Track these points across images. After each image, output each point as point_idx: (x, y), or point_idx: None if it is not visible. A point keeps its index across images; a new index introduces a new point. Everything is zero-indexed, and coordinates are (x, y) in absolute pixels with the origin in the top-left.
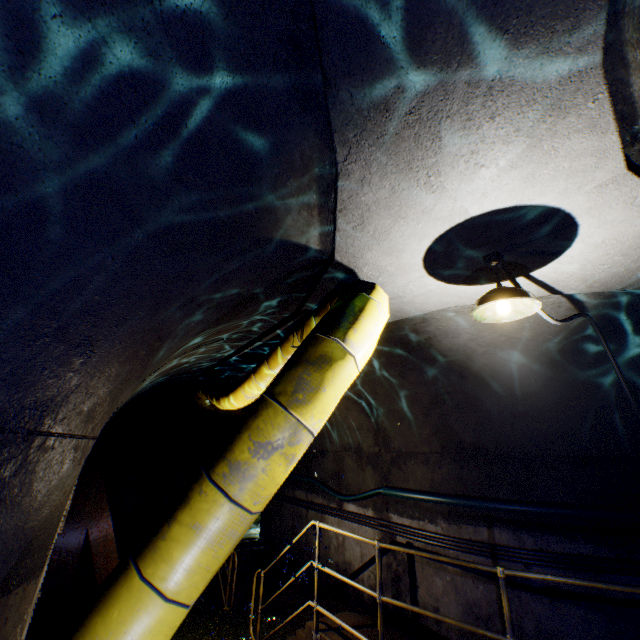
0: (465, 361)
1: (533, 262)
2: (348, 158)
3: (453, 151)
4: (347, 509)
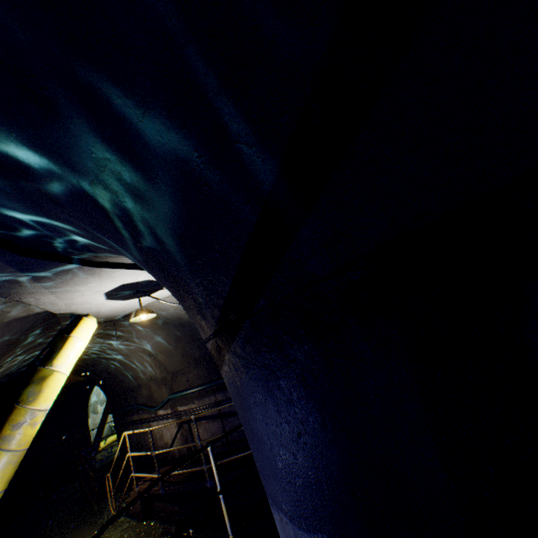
0: (180, 319)
1: (161, 287)
2: (22, 298)
3: (69, 286)
4: (160, 414)
